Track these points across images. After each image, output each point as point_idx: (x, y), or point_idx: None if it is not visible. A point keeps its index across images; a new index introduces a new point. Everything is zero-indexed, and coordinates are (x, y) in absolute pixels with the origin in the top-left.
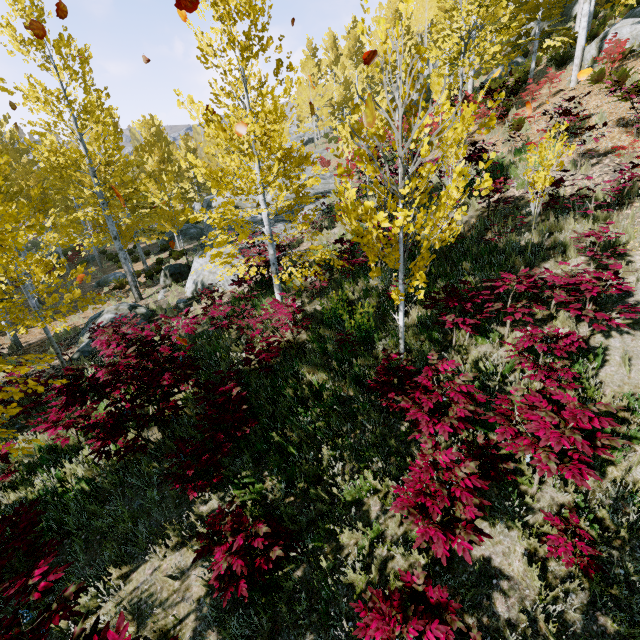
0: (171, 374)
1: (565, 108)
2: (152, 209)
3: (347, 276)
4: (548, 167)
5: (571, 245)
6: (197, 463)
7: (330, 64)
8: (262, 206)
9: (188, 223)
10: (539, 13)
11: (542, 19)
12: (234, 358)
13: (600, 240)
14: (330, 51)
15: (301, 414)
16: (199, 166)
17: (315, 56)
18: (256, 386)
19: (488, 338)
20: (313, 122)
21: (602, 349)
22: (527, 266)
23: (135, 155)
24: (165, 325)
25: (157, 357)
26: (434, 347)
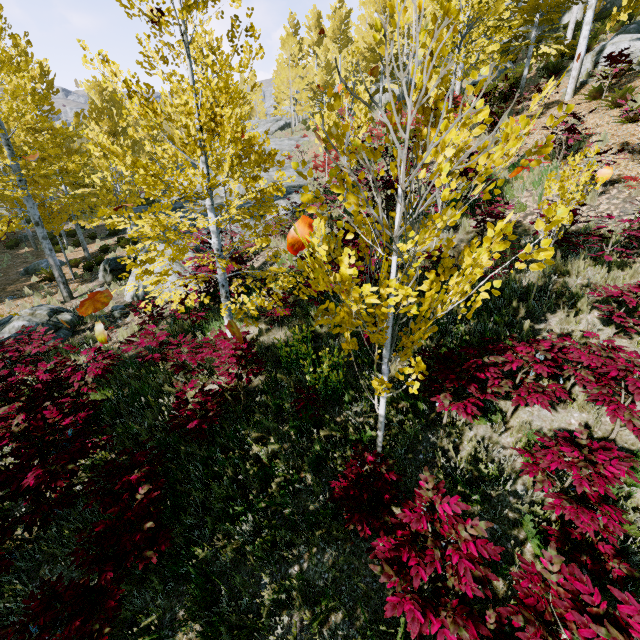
0: (38, 476)
1: (568, 124)
2: (94, 189)
3: (315, 304)
4: (568, 200)
5: (585, 297)
6: (61, 632)
7: (312, 44)
8: (209, 213)
9: (146, 204)
10: (537, 15)
11: (540, 22)
12: (166, 403)
13: (632, 304)
14: (313, 30)
15: (240, 512)
16: (118, 154)
17: (297, 34)
18: (187, 453)
19: (488, 419)
20: (291, 106)
21: (633, 453)
22: (530, 316)
23: (76, 122)
24: (71, 360)
25: (40, 422)
26: (419, 425)
